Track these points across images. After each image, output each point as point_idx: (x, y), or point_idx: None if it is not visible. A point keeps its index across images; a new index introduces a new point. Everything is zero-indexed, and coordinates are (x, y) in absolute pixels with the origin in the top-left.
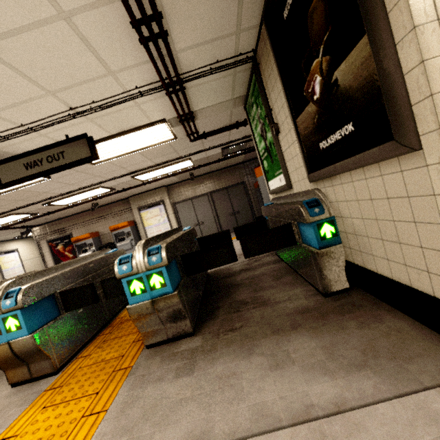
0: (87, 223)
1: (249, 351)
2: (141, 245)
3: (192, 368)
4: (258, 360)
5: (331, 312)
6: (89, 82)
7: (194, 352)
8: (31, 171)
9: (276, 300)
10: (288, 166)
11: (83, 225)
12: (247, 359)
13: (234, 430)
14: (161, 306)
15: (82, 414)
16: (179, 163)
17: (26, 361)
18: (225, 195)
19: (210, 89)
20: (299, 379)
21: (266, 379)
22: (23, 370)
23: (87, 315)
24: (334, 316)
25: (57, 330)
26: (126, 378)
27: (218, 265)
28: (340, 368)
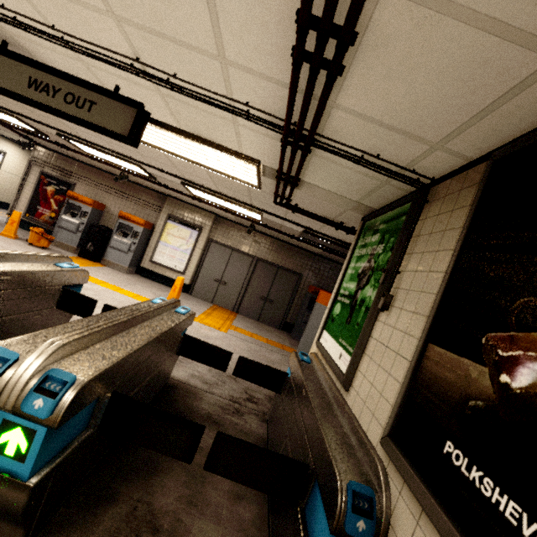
0: (102, 187)
1: None
2: (47, 351)
3: None
4: None
5: None
6: (183, 46)
7: None
8: (33, 94)
9: None
10: (365, 361)
11: (95, 186)
12: None
13: None
14: None
15: None
16: (246, 210)
17: None
18: (272, 274)
19: (342, 175)
20: None
21: None
22: None
23: None
24: None
25: None
26: None
27: (157, 449)
28: None
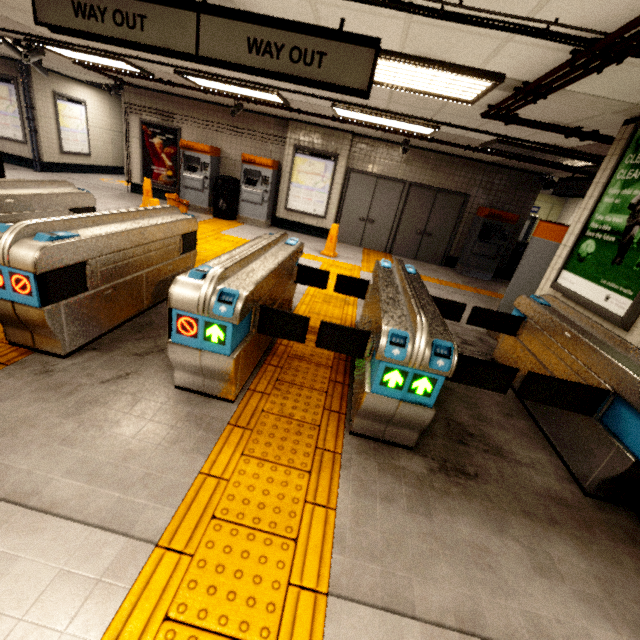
0: (210, 125)
1: (499, 526)
2: (425, 328)
3: (428, 508)
4: (514, 547)
5: (598, 527)
6: None
7: (422, 481)
8: (256, 60)
9: (515, 457)
10: None
11: (202, 126)
12: (499, 537)
13: (510, 632)
14: (405, 413)
15: (304, 498)
16: (416, 125)
17: (206, 375)
18: (429, 200)
19: None
20: (574, 608)
21: (532, 583)
22: (196, 380)
23: (263, 335)
24: (603, 536)
25: (246, 353)
26: (340, 470)
27: (478, 386)
28: (623, 621)
